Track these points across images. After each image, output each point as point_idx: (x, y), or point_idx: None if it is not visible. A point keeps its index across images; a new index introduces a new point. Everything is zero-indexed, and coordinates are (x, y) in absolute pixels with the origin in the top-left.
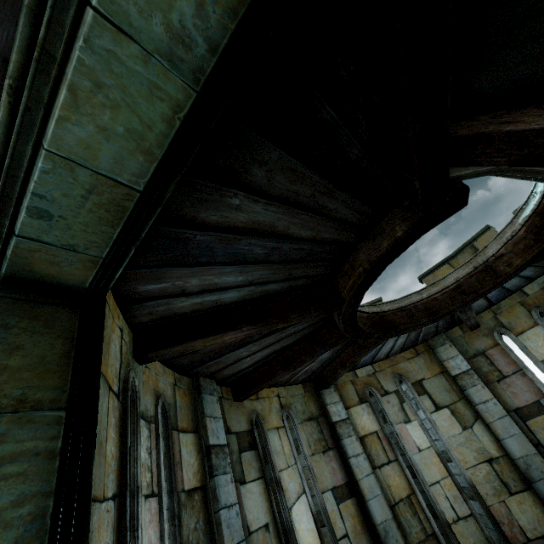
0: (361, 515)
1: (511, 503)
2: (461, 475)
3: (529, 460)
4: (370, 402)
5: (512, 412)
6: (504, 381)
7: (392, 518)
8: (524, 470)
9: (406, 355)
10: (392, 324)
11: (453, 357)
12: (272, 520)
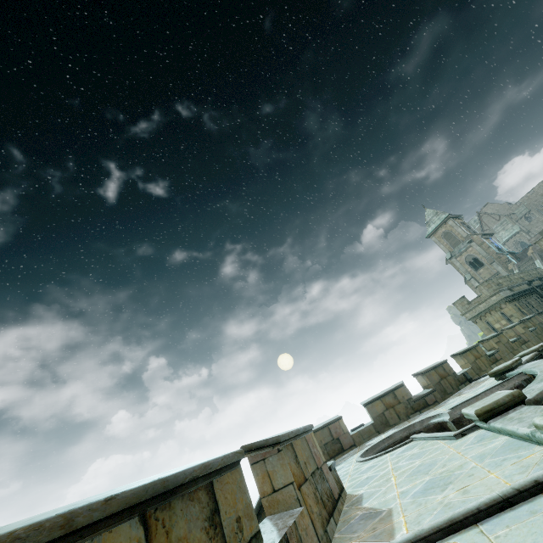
0: None
1: None
2: None
3: None
4: None
5: None
6: None
7: None
8: None
9: None
10: None
11: None
12: None
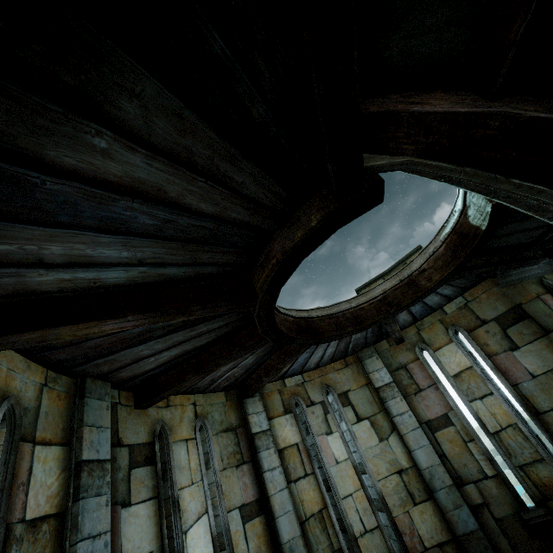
0: (268, 534)
1: (414, 513)
2: (373, 487)
3: (433, 470)
4: (294, 413)
5: (423, 424)
6: (420, 394)
7: (300, 535)
8: (429, 480)
9: (336, 366)
10: (318, 330)
11: (378, 369)
12: (159, 548)
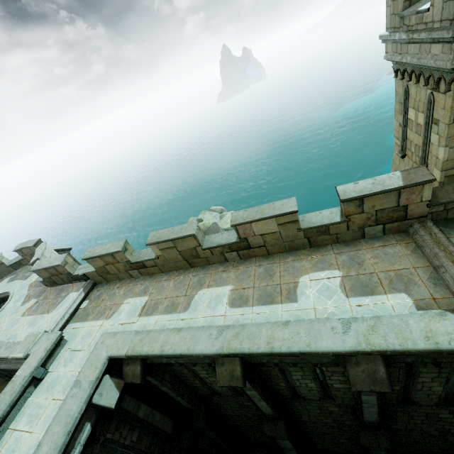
0: None
1: None
2: None
3: None
4: None
5: None
6: None
7: None
8: None
9: None
10: (7, 299)
11: None
12: None
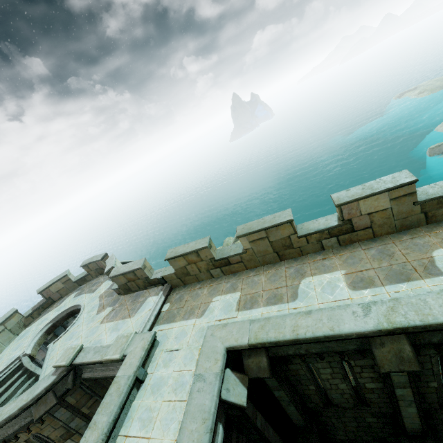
0: None
1: None
2: None
3: None
4: None
5: None
6: None
7: None
8: None
9: None
10: (75, 312)
11: None
12: None
